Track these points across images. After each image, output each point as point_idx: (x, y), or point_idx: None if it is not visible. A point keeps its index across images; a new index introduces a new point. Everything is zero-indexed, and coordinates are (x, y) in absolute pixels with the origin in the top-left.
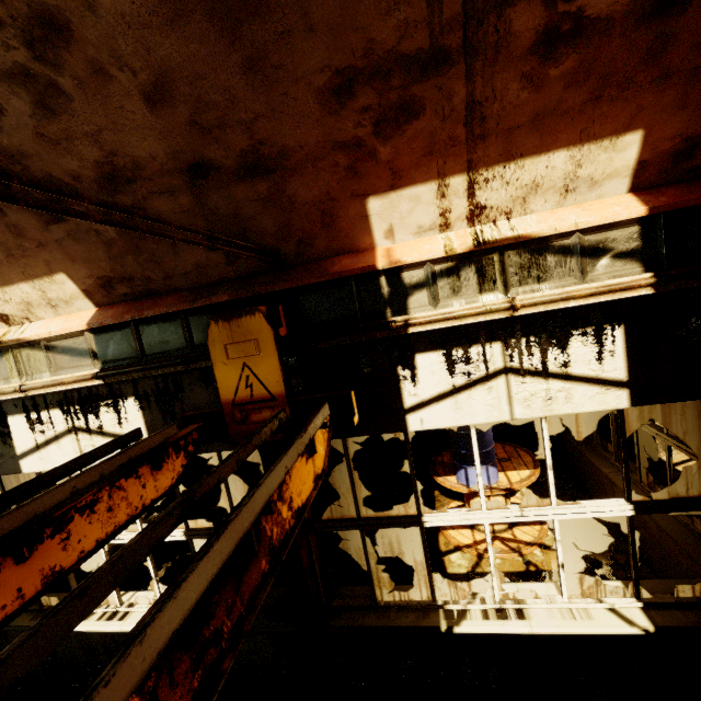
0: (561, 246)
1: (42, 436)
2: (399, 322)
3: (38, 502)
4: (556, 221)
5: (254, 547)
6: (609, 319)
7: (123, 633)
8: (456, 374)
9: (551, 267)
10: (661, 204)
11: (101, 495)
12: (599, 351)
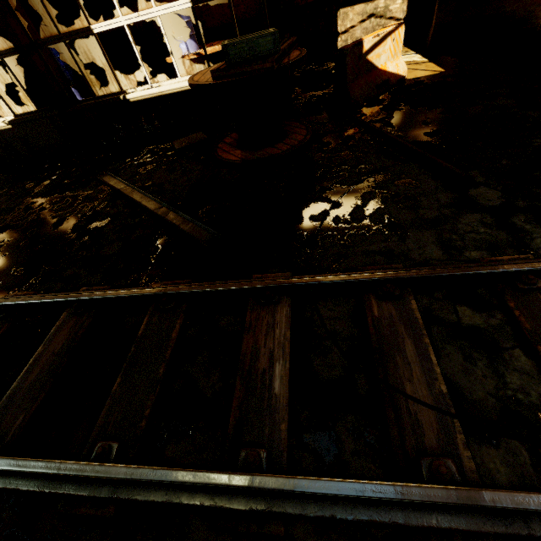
0: None
1: None
2: None
3: None
4: None
5: None
6: None
7: None
8: None
9: None
10: None
11: None
12: None
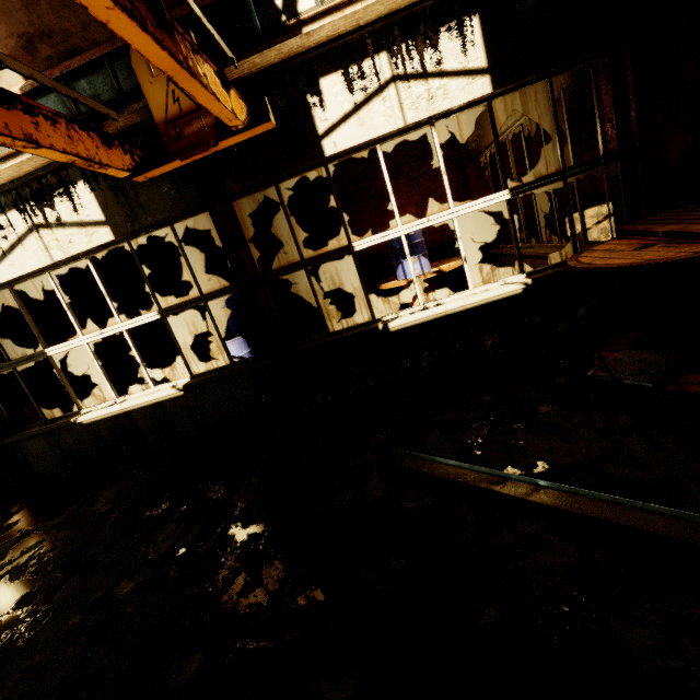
0: None
1: (5, 242)
2: (292, 20)
3: (4, 58)
4: None
5: (167, 17)
6: (467, 11)
7: (124, 415)
8: (355, 91)
9: None
10: None
11: (59, 121)
12: (463, 43)
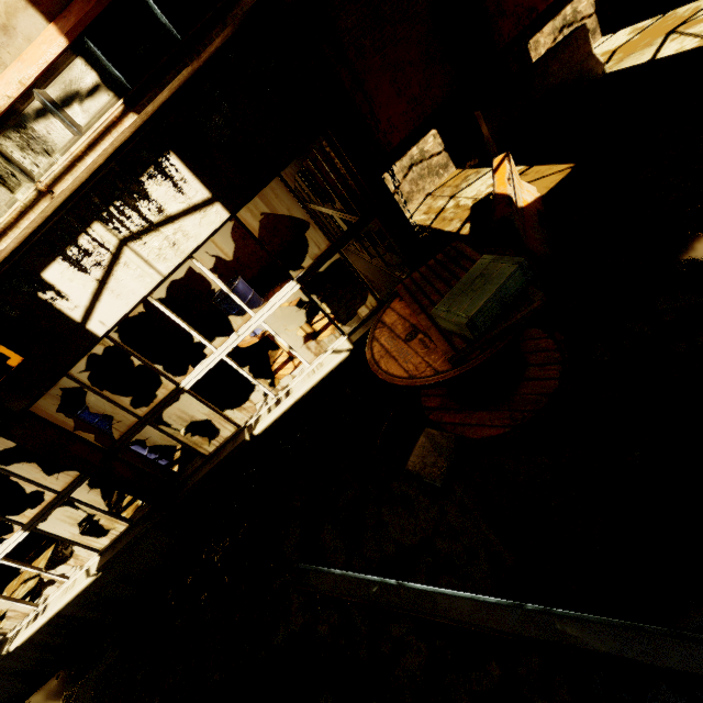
0: (35, 111)
1: None
2: None
3: None
4: (6, 87)
5: None
6: (158, 152)
7: (55, 618)
8: (89, 270)
9: (46, 136)
10: (71, 27)
11: None
12: (174, 184)
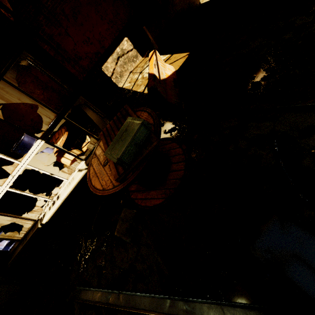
0: None
1: None
2: None
3: None
4: None
5: None
6: None
7: None
8: None
9: None
10: None
11: None
12: None
